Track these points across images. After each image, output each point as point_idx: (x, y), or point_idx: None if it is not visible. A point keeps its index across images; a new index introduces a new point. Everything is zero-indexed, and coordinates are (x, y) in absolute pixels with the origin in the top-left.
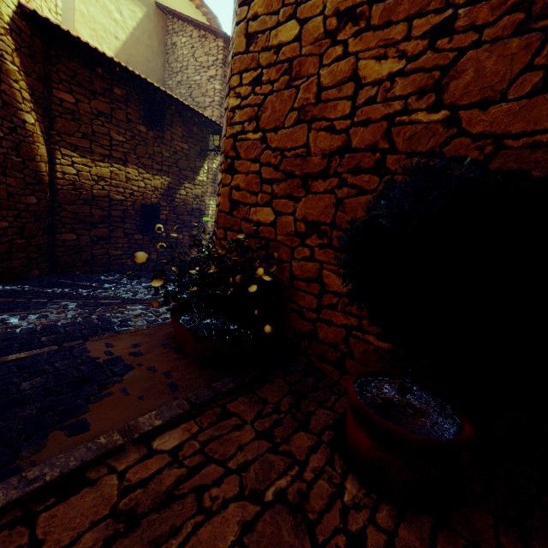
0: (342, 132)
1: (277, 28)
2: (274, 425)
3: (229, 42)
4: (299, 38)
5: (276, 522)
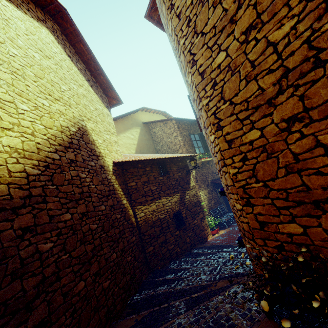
0: None
1: (245, 135)
2: None
3: (177, 119)
4: (262, 135)
5: None
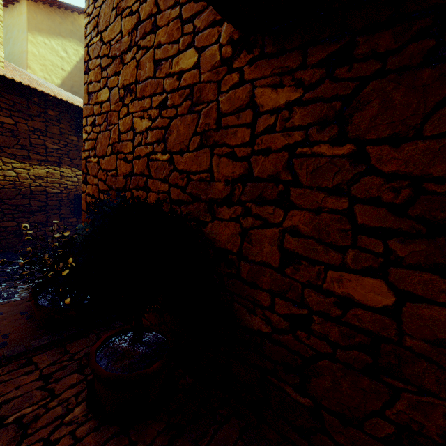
0: (130, 162)
1: (100, 91)
2: (59, 369)
3: None
4: (109, 99)
5: (0, 436)
